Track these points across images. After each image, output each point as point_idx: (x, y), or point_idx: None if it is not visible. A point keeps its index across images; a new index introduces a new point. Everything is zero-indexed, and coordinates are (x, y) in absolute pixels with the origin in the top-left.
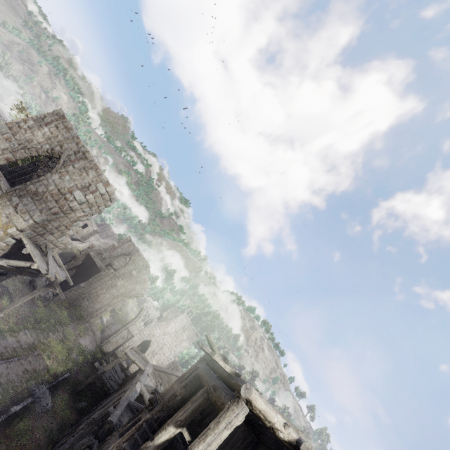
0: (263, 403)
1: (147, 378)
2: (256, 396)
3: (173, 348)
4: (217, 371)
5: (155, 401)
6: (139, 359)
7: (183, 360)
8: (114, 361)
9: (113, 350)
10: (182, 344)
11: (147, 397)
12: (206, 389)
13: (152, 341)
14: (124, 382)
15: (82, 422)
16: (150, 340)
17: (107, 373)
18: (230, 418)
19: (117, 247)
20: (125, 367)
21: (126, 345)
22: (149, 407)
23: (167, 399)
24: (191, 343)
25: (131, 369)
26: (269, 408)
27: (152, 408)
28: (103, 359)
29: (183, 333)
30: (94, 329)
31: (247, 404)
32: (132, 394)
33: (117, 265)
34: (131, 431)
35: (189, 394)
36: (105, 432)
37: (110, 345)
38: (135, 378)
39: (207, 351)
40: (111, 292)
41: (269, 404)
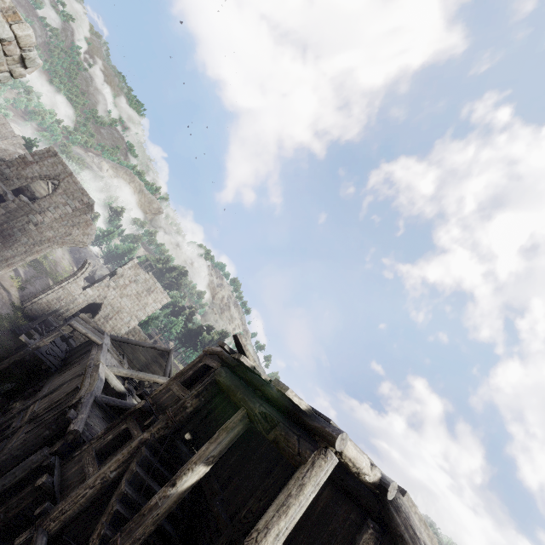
0: (354, 449)
1: (107, 355)
2: (348, 443)
3: (134, 313)
4: (262, 390)
5: (148, 408)
6: (91, 330)
7: (141, 321)
8: (52, 334)
9: (46, 316)
10: (147, 309)
11: (113, 380)
12: (246, 412)
13: (103, 304)
14: (70, 356)
15: (16, 414)
16: (101, 303)
17: (42, 347)
18: (318, 477)
19: (32, 163)
20: (66, 334)
21: (64, 308)
22: (136, 413)
23: (172, 412)
24: (159, 308)
25: (75, 336)
26: (359, 452)
27: (150, 424)
28: (31, 327)
29: (149, 296)
30: (6, 285)
31: (335, 454)
32: (97, 385)
33: (32, 192)
34: (122, 456)
35: (203, 403)
36: (67, 443)
37: (38, 307)
38: (91, 357)
39: (245, 364)
40: (29, 234)
41: (357, 446)
